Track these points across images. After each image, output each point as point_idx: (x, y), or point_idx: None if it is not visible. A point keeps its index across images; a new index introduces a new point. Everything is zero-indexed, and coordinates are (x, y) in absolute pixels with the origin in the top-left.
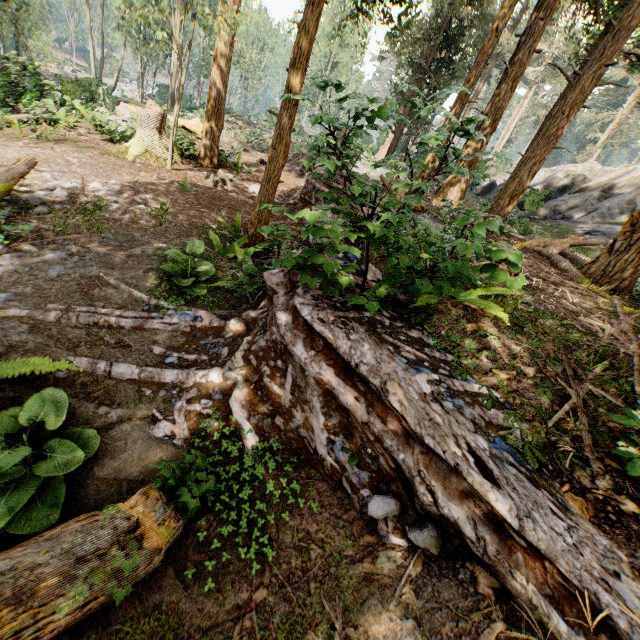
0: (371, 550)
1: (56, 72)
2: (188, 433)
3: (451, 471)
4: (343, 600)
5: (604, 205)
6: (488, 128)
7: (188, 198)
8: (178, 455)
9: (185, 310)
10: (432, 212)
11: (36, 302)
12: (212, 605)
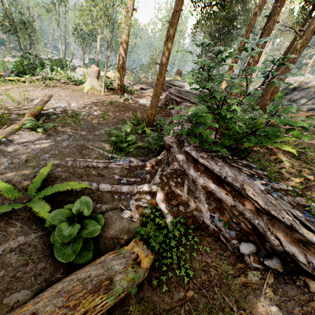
0: (243, 271)
1: (44, 57)
2: (138, 215)
3: (286, 228)
4: (234, 296)
5: None
6: (254, 62)
7: (113, 107)
8: (136, 226)
9: (124, 158)
10: None
11: (60, 157)
12: (168, 298)
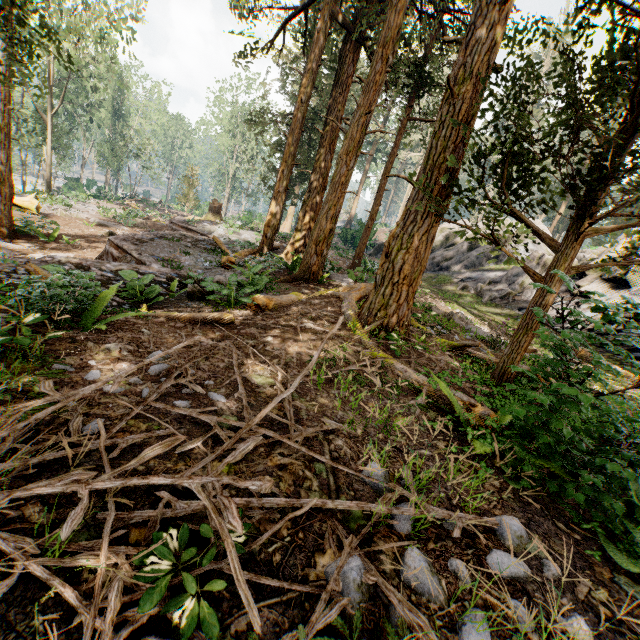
0: None
1: None
2: None
3: None
4: None
5: (473, 254)
6: (318, 186)
7: None
8: None
9: None
10: (231, 265)
11: None
12: None
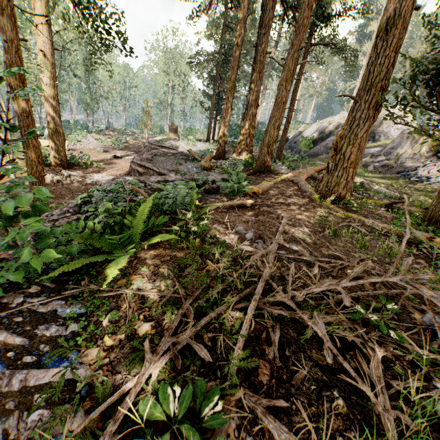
0: None
1: None
2: None
3: None
4: None
5: None
6: (253, 105)
7: None
8: None
9: None
10: (215, 168)
11: None
12: None
